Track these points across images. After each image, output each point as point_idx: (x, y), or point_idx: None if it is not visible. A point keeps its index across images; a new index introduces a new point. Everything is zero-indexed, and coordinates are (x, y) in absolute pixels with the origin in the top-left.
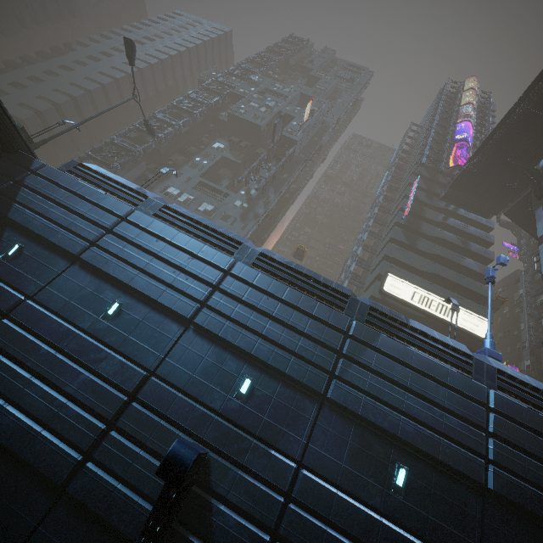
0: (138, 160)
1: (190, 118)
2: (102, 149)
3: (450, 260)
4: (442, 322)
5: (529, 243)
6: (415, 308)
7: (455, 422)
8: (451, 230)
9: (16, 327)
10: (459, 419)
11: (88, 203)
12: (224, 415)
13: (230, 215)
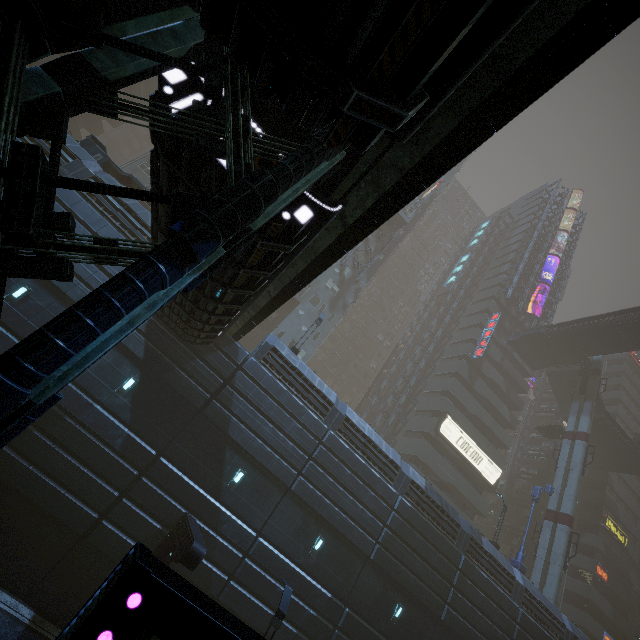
0: None
1: None
2: None
3: (492, 405)
4: (470, 467)
5: (545, 379)
6: (457, 451)
7: (499, 634)
8: (502, 370)
9: (256, 566)
10: (500, 629)
11: (292, 418)
12: (385, 633)
13: (320, 299)
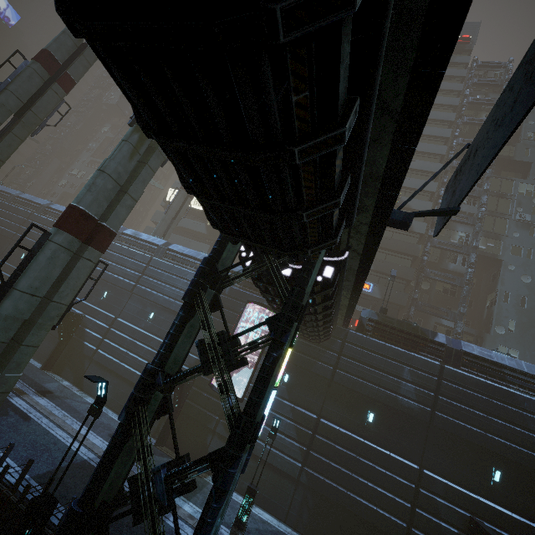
0: (53, 159)
1: (80, 117)
2: (32, 159)
3: None
4: (196, 211)
5: None
6: None
7: None
8: None
9: None
10: None
11: None
12: None
13: None
